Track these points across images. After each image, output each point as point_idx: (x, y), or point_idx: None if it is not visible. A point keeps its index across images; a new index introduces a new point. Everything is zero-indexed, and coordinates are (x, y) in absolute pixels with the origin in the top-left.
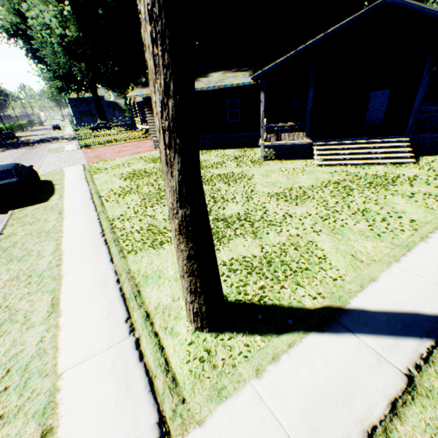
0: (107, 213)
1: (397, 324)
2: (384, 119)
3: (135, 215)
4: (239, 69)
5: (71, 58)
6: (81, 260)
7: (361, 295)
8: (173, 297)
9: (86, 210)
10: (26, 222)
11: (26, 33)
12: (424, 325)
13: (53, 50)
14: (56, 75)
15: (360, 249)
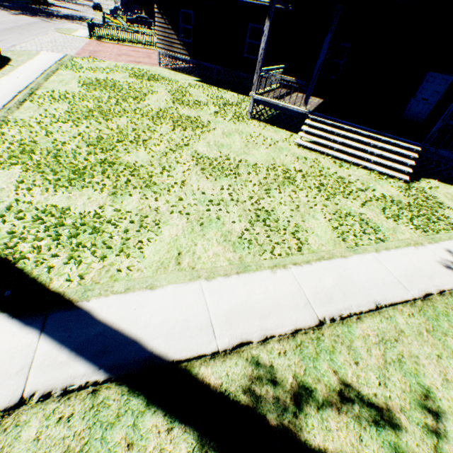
0: (13, 113)
1: (100, 343)
2: (428, 116)
3: (37, 125)
4: None
5: None
6: None
7: (113, 298)
8: None
9: None
10: None
11: None
12: (125, 357)
13: None
14: None
15: (198, 250)
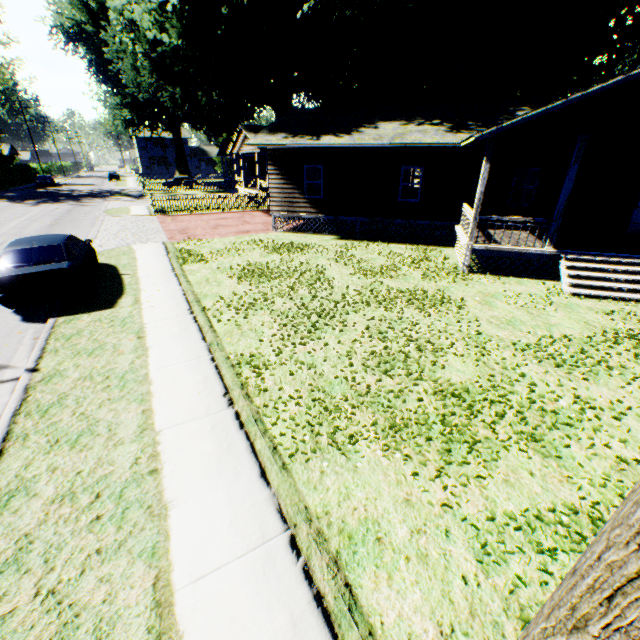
0: (224, 348)
1: None
2: None
3: (277, 358)
4: (426, 121)
5: (160, 78)
6: (199, 464)
7: None
8: (437, 621)
9: (185, 336)
10: (80, 349)
11: (92, 38)
12: None
13: (133, 63)
14: (125, 102)
15: None
